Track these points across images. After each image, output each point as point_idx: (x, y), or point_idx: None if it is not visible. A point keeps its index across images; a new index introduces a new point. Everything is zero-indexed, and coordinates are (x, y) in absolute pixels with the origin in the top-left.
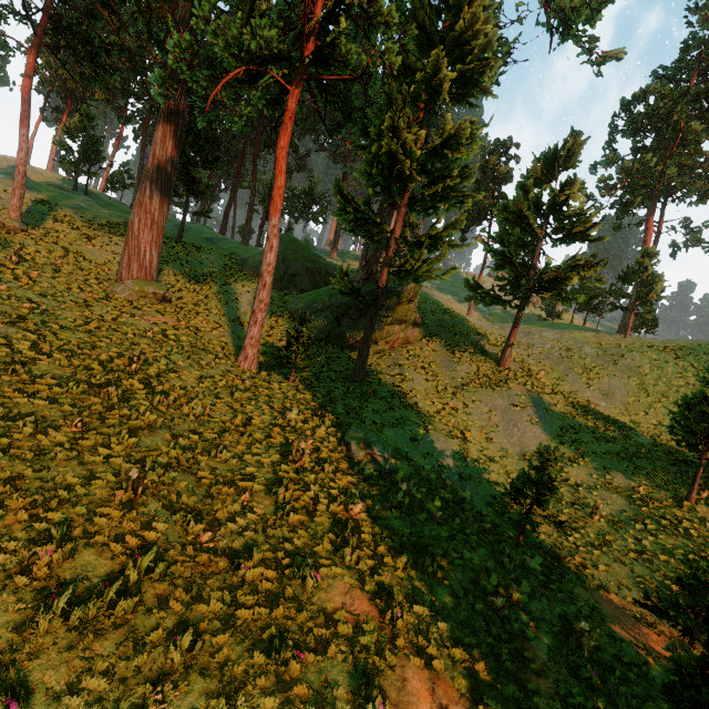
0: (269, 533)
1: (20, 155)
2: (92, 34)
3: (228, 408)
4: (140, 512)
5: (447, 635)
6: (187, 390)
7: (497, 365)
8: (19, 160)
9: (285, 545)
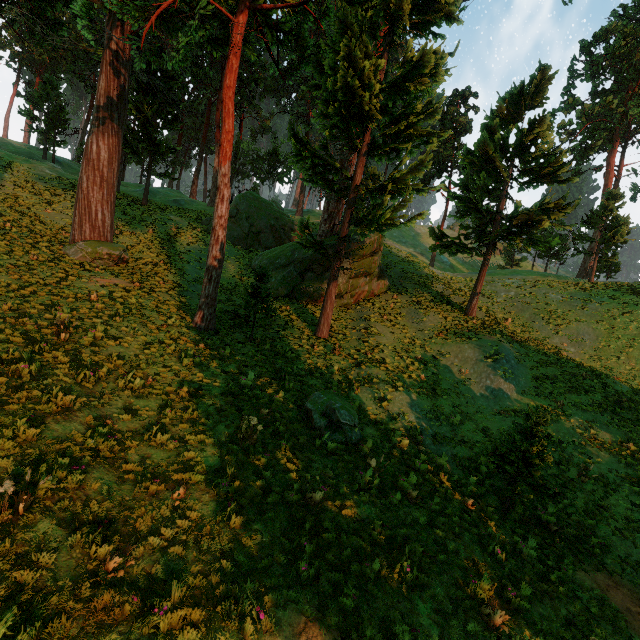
0: (203, 546)
1: None
2: None
3: (175, 376)
4: (17, 539)
5: None
6: (129, 358)
7: (464, 314)
8: None
9: (222, 563)
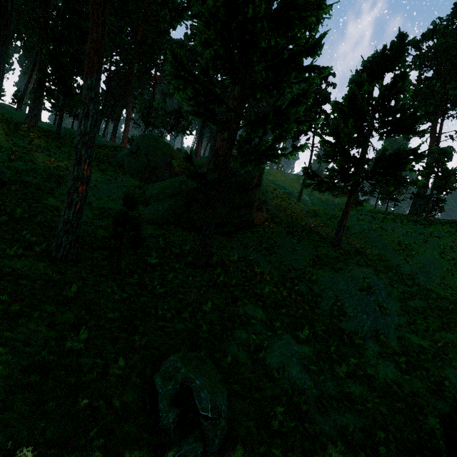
0: None
1: None
2: None
3: None
4: None
5: None
6: None
7: (331, 244)
8: None
9: None
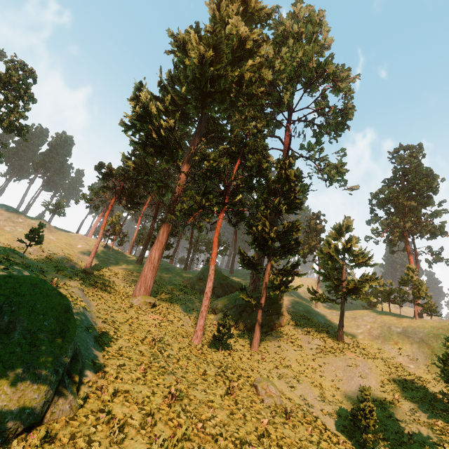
0: (226, 427)
1: (98, 240)
2: (137, 194)
3: (194, 364)
4: (174, 409)
5: None
6: (175, 355)
7: (337, 339)
8: (97, 242)
9: (234, 434)
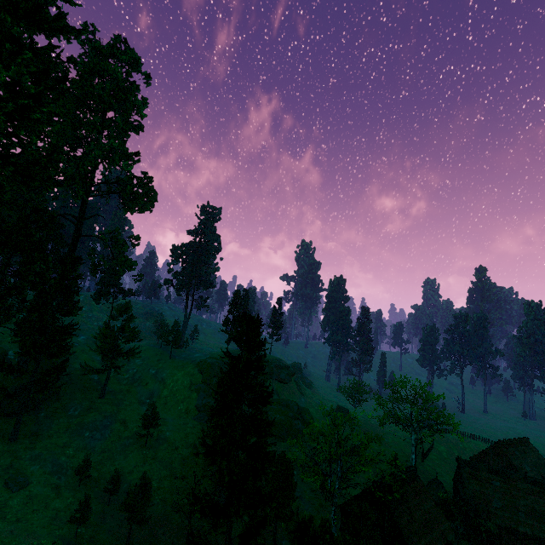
0: None
1: None
2: None
3: None
4: None
5: (37, 525)
6: None
7: (99, 397)
8: None
9: None
